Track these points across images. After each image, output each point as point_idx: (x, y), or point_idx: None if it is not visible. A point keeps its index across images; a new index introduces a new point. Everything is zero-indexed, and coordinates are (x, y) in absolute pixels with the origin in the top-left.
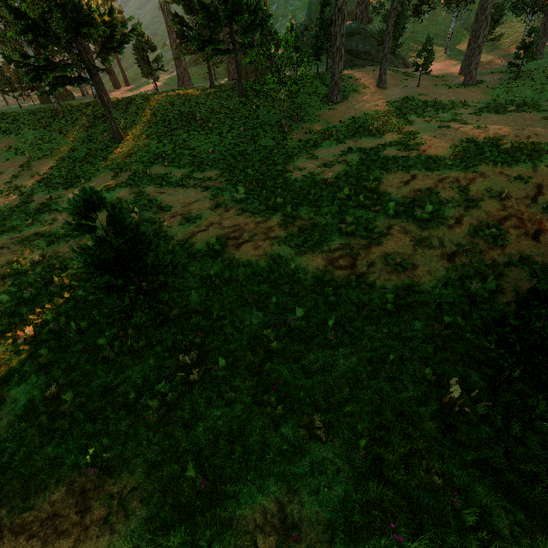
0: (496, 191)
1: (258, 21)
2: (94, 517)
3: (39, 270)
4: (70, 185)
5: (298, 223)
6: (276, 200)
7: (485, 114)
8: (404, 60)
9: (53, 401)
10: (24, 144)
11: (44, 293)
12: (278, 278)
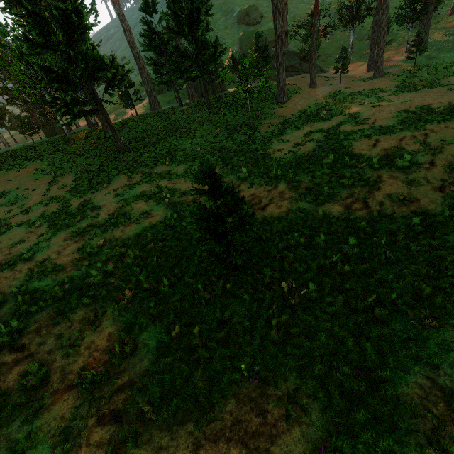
0: (450, 139)
1: (217, 53)
2: (275, 416)
3: (107, 250)
4: (96, 189)
5: (302, 185)
6: (276, 173)
7: (401, 94)
8: (321, 68)
9: (180, 339)
10: (48, 166)
11: (120, 265)
12: (312, 224)
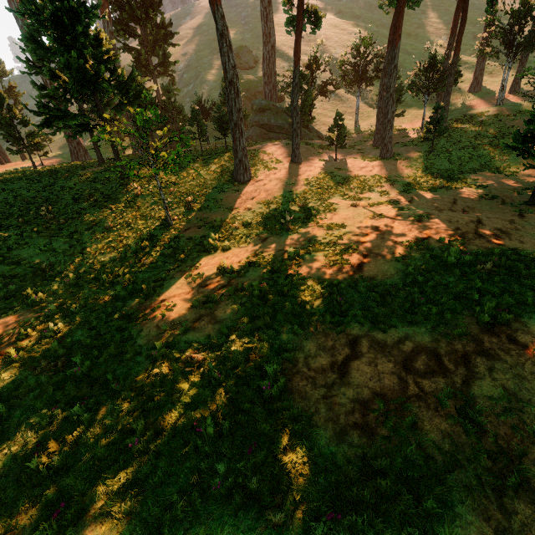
0: (534, 408)
1: (132, 94)
2: None
3: None
4: None
5: None
6: (45, 462)
7: (415, 191)
8: (318, 133)
9: None
10: None
11: None
12: None
